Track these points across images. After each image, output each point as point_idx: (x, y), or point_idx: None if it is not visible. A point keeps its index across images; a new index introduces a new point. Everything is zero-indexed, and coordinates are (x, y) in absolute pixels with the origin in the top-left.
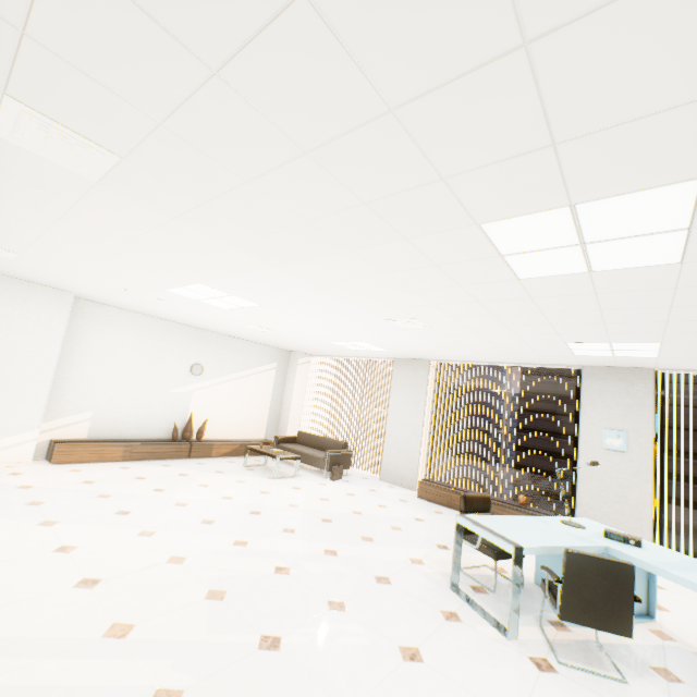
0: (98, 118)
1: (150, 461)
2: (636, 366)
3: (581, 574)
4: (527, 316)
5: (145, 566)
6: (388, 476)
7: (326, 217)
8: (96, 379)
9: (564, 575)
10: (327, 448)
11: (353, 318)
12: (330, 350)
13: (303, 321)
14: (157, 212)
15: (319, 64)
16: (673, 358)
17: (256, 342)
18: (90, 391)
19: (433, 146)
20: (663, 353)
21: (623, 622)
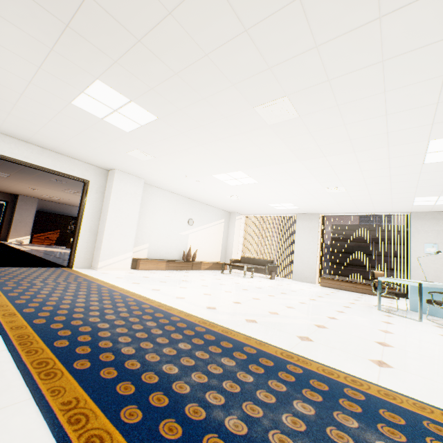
0: (313, 103)
1: (176, 270)
2: (442, 210)
3: None
4: (408, 183)
5: (248, 300)
6: (297, 277)
7: (361, 138)
8: (149, 226)
9: None
10: (261, 264)
11: (305, 188)
12: (260, 210)
13: (270, 191)
14: (277, 137)
15: (426, 91)
16: None
17: (215, 207)
18: (147, 233)
19: (440, 113)
20: None
21: None
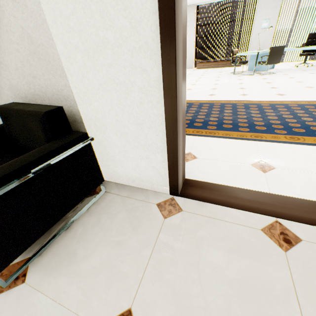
0: None
1: None
2: None
3: (273, 52)
4: None
5: None
6: None
7: None
8: None
9: (270, 54)
10: None
11: None
12: None
13: None
14: None
15: None
16: None
17: None
18: None
19: None
20: None
21: (279, 60)
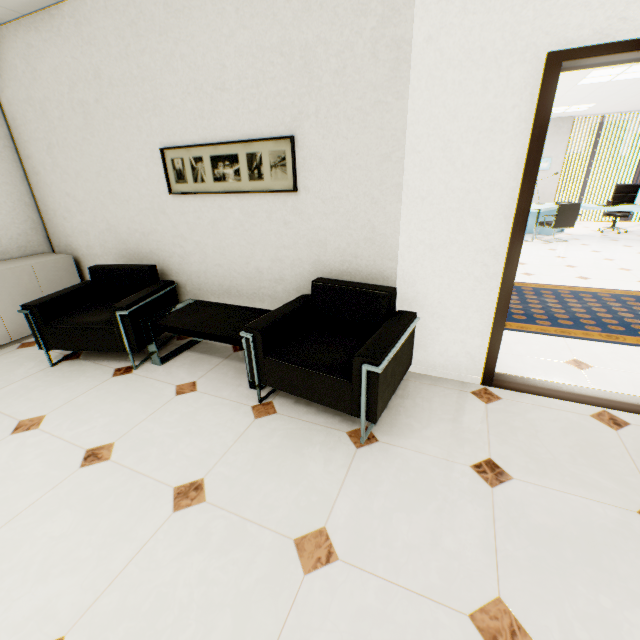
0: None
1: None
2: (566, 116)
3: (563, 211)
4: None
5: None
6: None
7: None
8: None
9: (558, 213)
10: None
11: None
12: None
13: None
14: None
15: None
16: (591, 110)
17: None
18: None
19: None
20: (591, 108)
21: (572, 223)
